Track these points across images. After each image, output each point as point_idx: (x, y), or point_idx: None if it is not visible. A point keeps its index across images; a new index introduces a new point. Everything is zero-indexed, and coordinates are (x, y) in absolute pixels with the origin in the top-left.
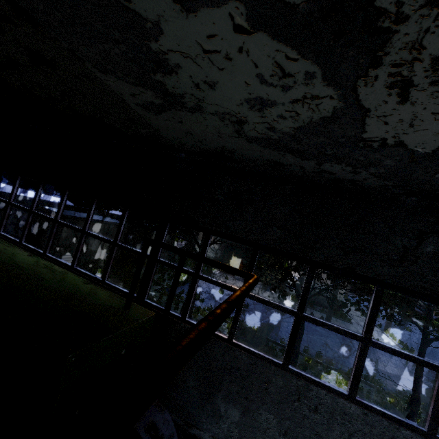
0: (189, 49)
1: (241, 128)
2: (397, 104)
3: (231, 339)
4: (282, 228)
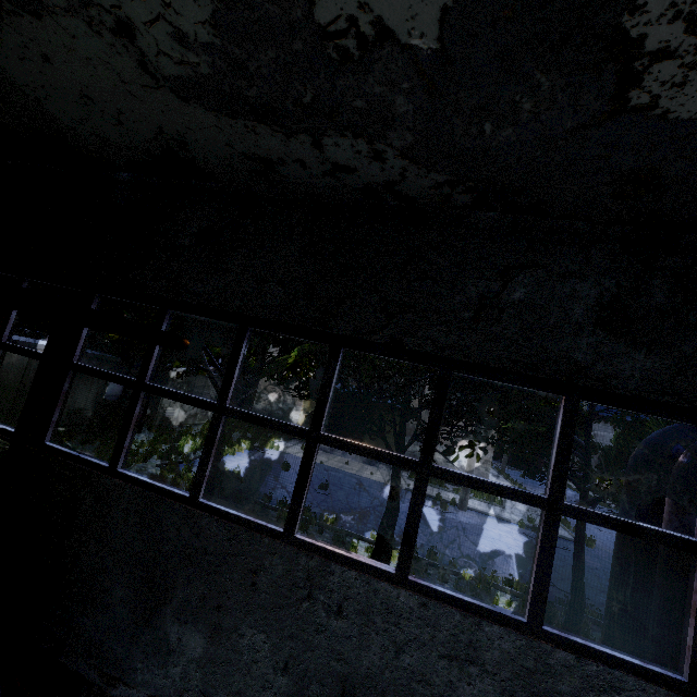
0: None
1: (141, 53)
2: None
3: (196, 496)
4: (287, 283)
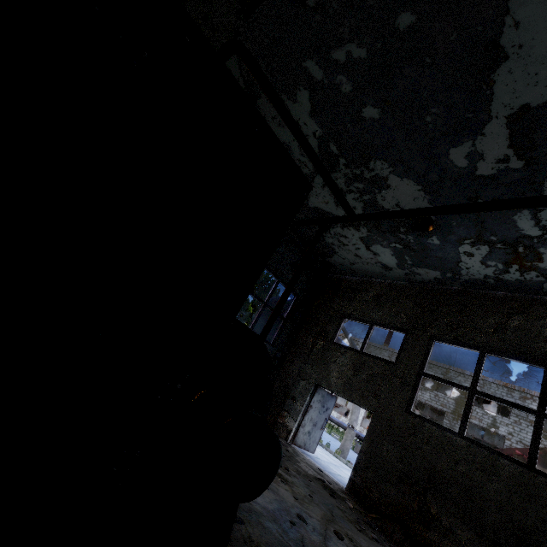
0: (294, 115)
1: None
2: (320, 187)
3: None
4: None
